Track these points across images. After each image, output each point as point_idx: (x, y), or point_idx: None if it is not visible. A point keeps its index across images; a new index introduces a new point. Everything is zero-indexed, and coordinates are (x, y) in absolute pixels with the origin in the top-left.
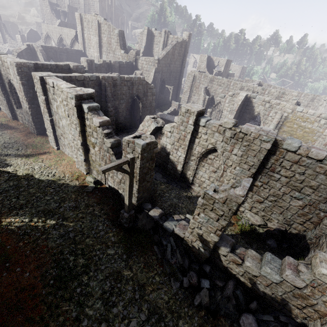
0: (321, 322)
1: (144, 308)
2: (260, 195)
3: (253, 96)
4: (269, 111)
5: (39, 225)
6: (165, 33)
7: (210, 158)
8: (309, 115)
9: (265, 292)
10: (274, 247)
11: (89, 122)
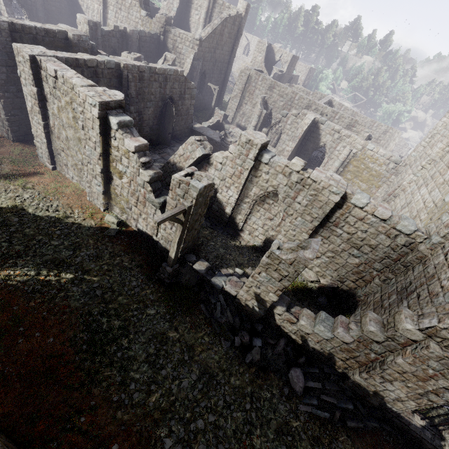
0: (359, 370)
1: (195, 369)
2: (318, 250)
3: (322, 121)
4: (336, 144)
5: (52, 279)
6: None
7: (268, 203)
8: (379, 156)
9: (314, 347)
10: (324, 304)
11: (117, 143)
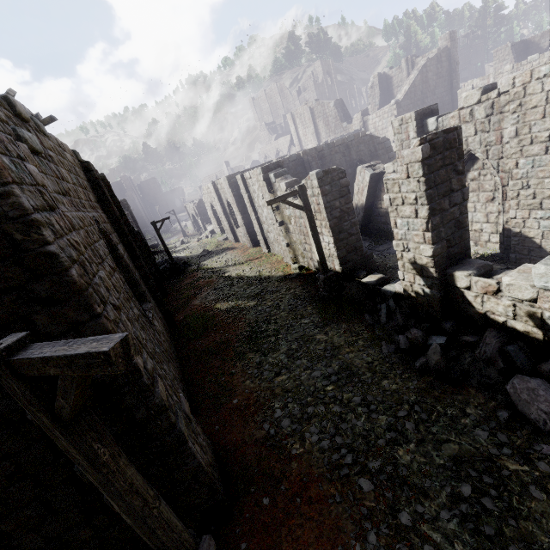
0: None
1: (335, 365)
2: None
3: None
4: None
5: (242, 305)
6: (407, 63)
7: (472, 179)
8: None
9: None
10: None
11: (279, 192)
